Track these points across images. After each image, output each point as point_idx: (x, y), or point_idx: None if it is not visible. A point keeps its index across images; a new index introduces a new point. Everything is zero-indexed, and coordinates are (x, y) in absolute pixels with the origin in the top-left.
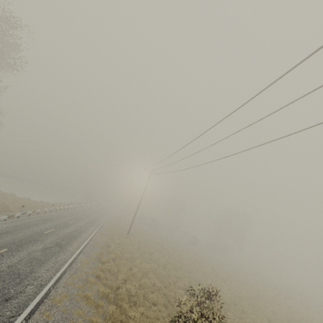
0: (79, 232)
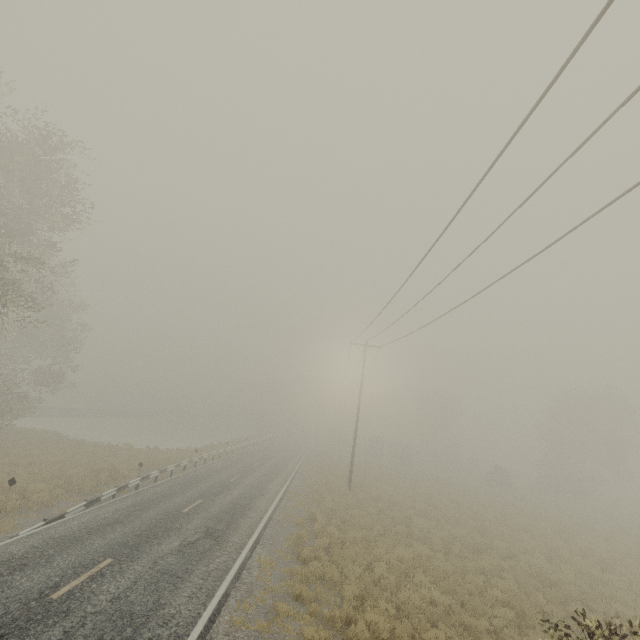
0: (250, 498)
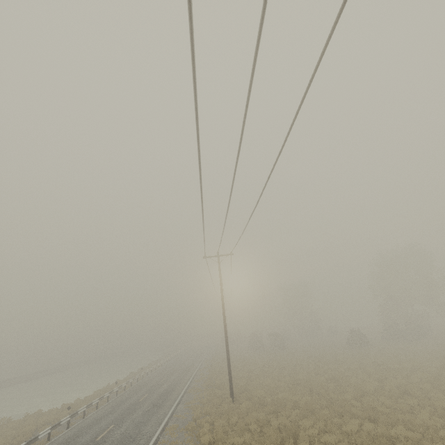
0: None
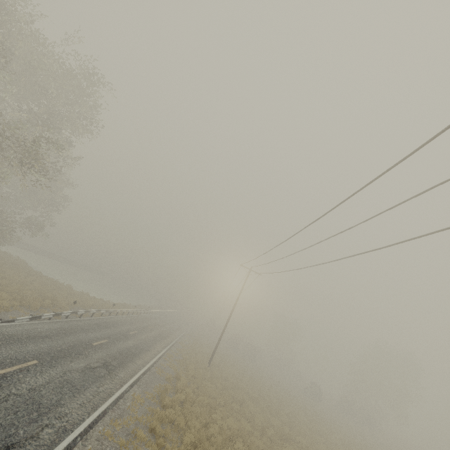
0: (140, 349)
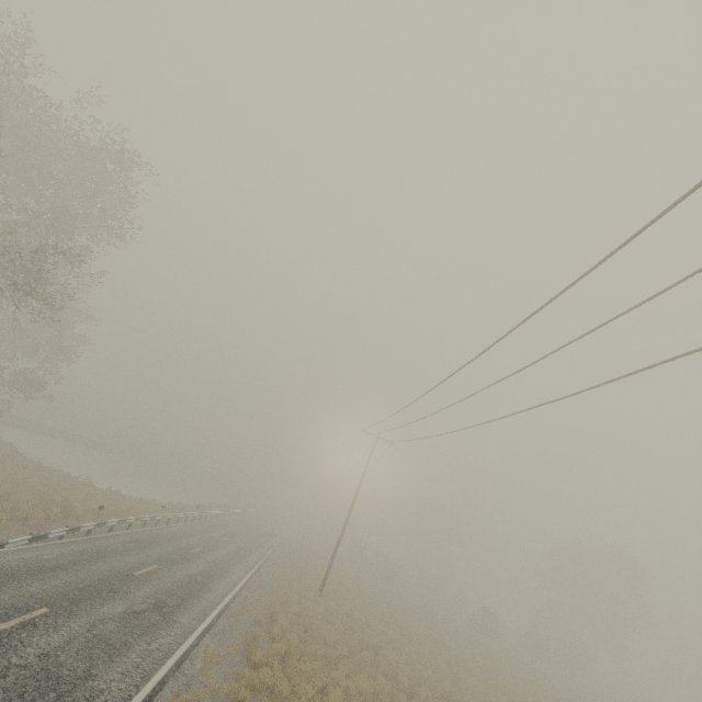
0: (210, 577)
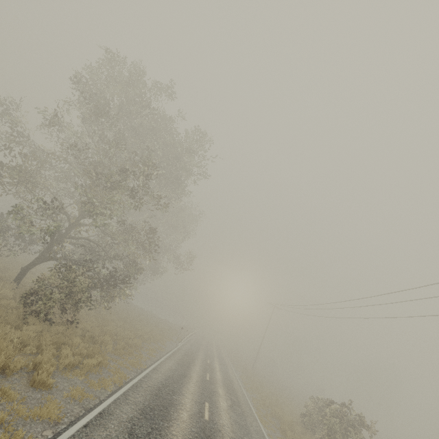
0: (222, 357)
